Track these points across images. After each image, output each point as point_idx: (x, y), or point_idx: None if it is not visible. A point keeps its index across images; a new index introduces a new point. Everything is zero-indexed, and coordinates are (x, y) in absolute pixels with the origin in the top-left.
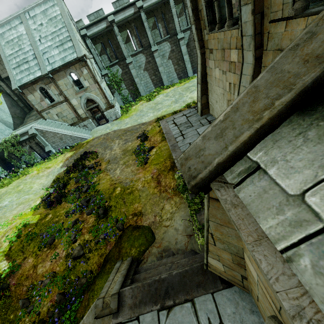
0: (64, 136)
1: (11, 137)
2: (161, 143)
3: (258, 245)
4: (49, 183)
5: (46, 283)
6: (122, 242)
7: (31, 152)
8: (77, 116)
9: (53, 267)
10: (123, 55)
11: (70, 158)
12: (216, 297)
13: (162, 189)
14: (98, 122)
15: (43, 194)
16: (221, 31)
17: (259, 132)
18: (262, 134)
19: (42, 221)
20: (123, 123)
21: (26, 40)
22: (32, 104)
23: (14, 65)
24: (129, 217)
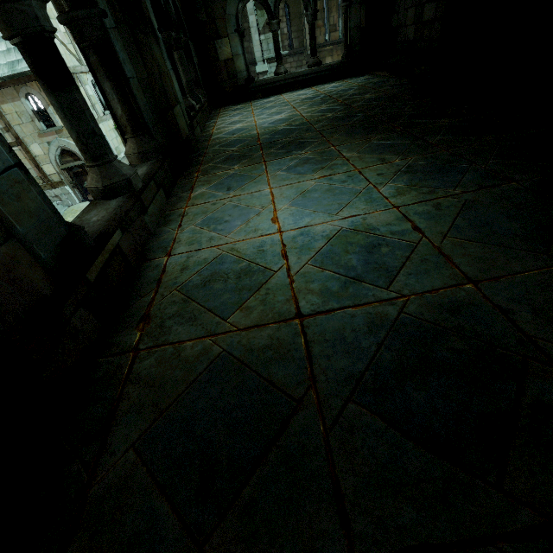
0: None
1: None
2: None
3: None
4: None
5: None
6: None
7: None
8: (43, 177)
9: None
10: None
11: None
12: None
13: None
14: (84, 195)
15: None
16: None
17: None
18: None
19: None
20: None
21: None
22: None
23: None
24: None
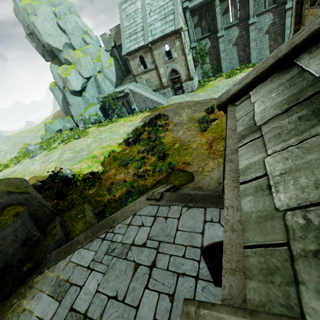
0: (147, 99)
1: (113, 93)
2: (224, 116)
3: (231, 119)
4: (130, 131)
5: (120, 184)
6: (170, 176)
7: (122, 107)
8: (160, 84)
9: (125, 177)
10: (216, 28)
11: (147, 116)
12: (221, 211)
13: (212, 151)
14: (175, 92)
15: (125, 137)
16: (319, 7)
17: (255, 79)
18: (257, 81)
19: (122, 152)
20: (197, 96)
21: (139, 14)
22: (131, 69)
23: (127, 35)
24: (180, 164)
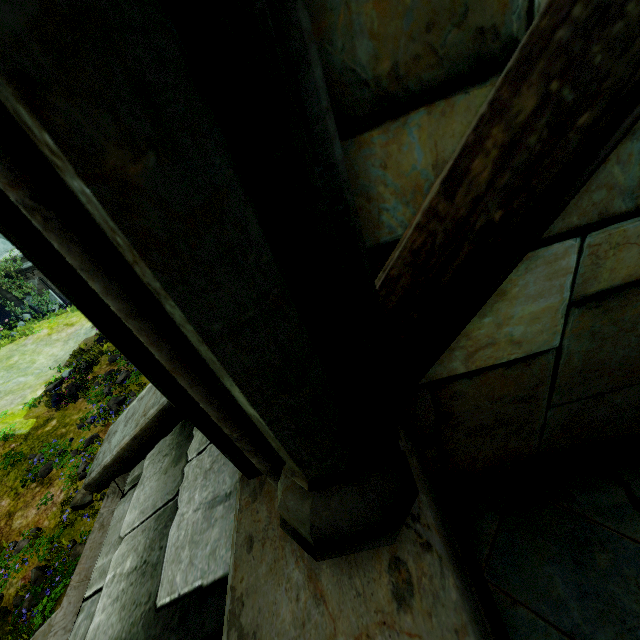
0: None
1: (6, 262)
2: None
3: (76, 588)
4: (66, 355)
5: (22, 547)
6: None
7: (44, 290)
8: None
9: (39, 518)
10: None
11: None
12: None
13: None
14: None
15: (51, 377)
16: None
17: (137, 441)
18: (144, 442)
19: (37, 432)
20: None
21: None
22: None
23: None
24: None
